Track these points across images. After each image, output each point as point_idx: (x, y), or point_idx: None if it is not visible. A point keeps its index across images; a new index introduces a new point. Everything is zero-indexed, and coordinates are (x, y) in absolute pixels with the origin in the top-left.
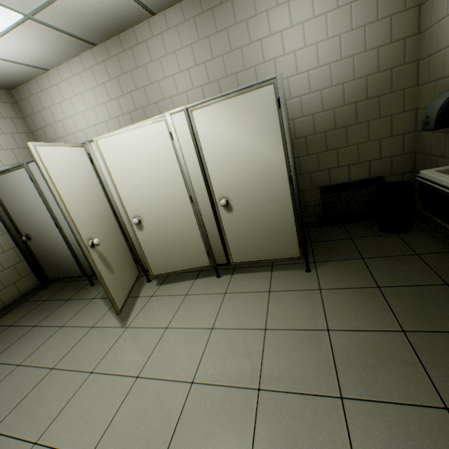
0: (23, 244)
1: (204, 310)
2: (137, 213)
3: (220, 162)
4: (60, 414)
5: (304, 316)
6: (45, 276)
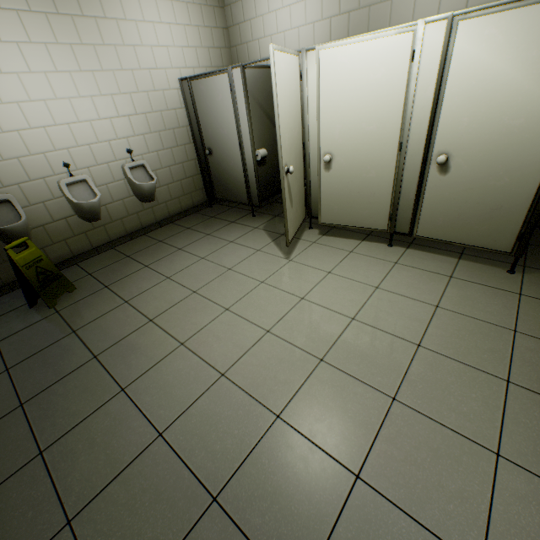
0: (203, 158)
1: (369, 270)
2: (331, 150)
3: (463, 104)
4: (242, 299)
5: (488, 311)
6: (213, 194)
